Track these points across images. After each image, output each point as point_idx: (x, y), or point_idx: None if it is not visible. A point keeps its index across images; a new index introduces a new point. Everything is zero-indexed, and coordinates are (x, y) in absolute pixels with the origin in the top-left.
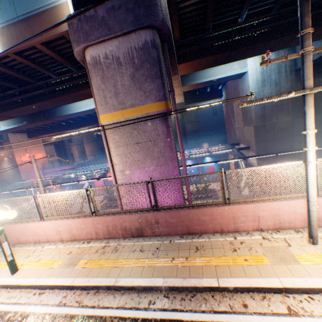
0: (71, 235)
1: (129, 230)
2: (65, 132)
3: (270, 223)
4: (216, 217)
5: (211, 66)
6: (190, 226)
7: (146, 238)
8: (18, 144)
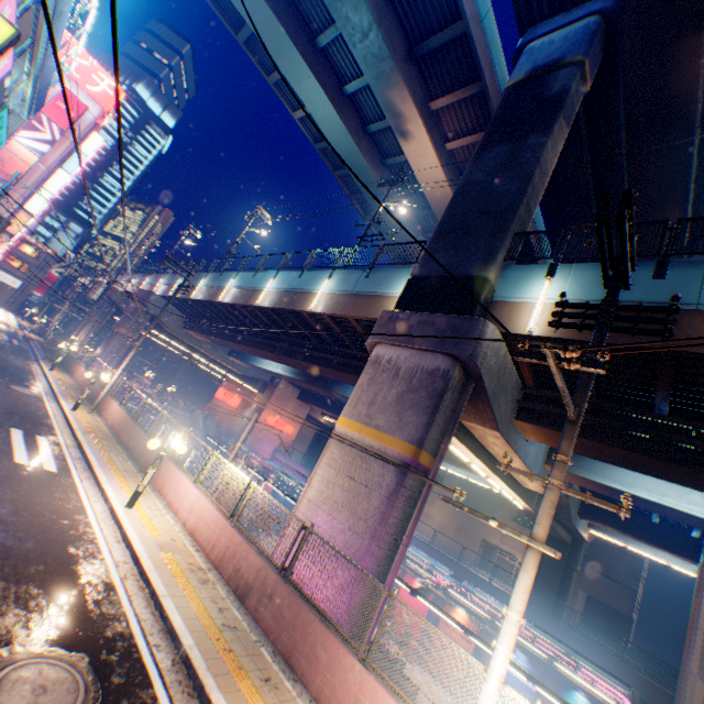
0: (195, 525)
1: (239, 576)
2: None
3: None
4: (336, 668)
5: (593, 455)
6: (297, 648)
7: (243, 608)
8: (281, 396)
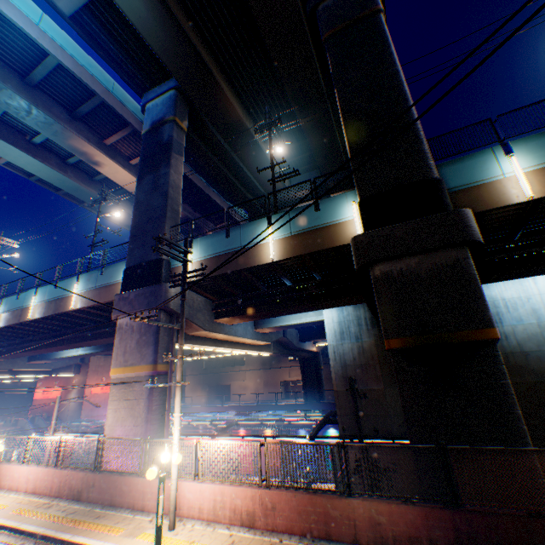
0: (35, 486)
1: (74, 490)
2: None
3: (168, 505)
4: (133, 488)
5: (258, 318)
6: (114, 495)
7: (81, 502)
8: (97, 368)
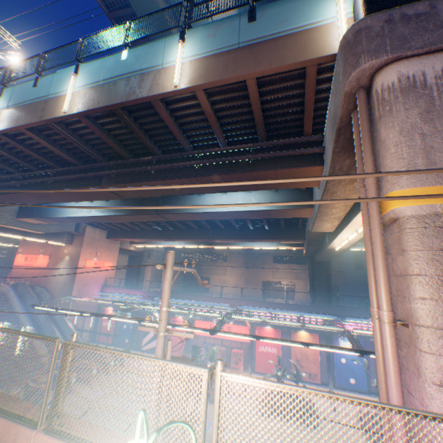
0: None
1: None
2: (152, 241)
3: None
4: None
5: None
6: None
7: None
8: (91, 241)
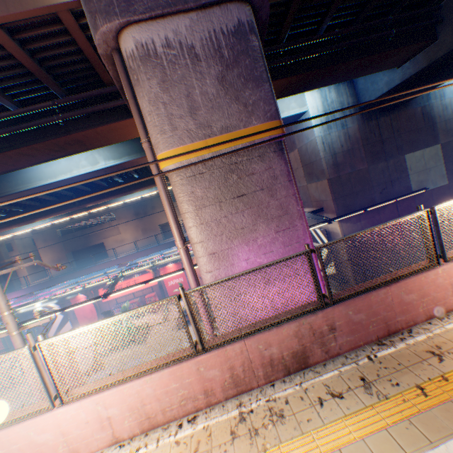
0: (140, 420)
1: (279, 363)
2: (3, 232)
3: None
4: (426, 290)
5: (278, 96)
6: (389, 319)
7: (318, 368)
8: None
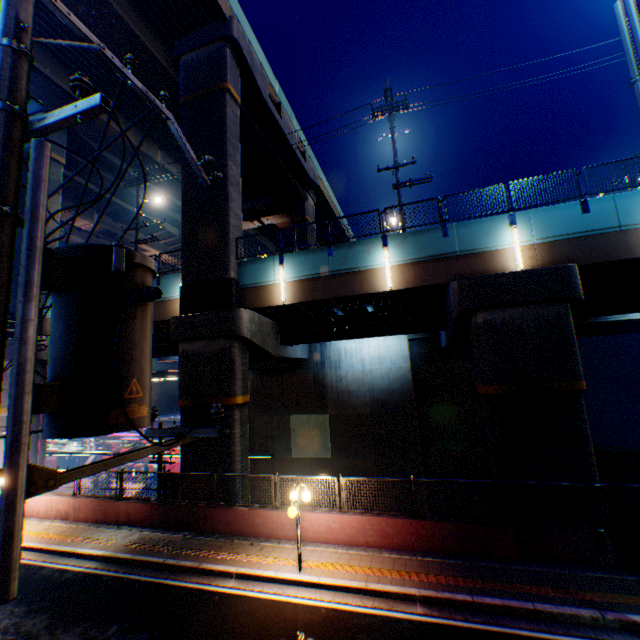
0: None
1: None
2: None
3: None
4: None
5: None
6: None
7: None
8: None
